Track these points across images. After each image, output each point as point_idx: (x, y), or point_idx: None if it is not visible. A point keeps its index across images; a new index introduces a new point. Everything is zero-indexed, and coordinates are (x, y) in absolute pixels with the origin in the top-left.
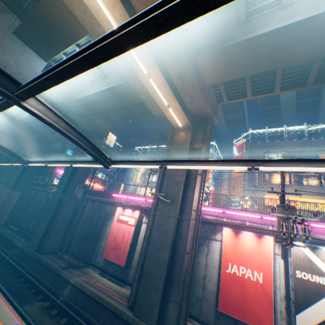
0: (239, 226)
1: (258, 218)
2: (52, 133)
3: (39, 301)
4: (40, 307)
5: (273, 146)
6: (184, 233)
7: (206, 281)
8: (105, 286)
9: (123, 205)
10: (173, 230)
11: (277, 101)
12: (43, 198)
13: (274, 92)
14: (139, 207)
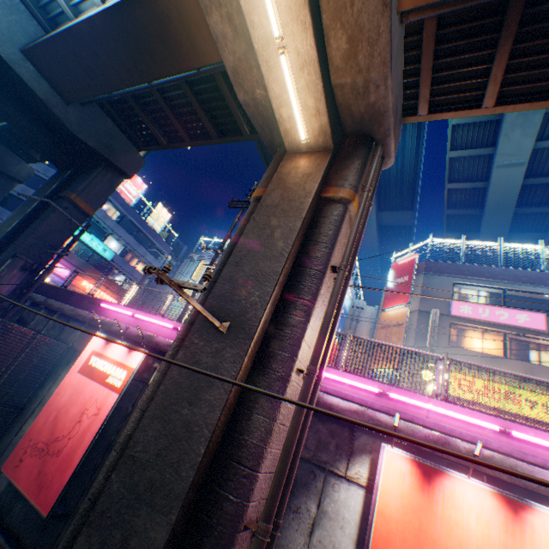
0: None
1: (492, 430)
2: (24, 160)
3: None
4: None
5: (474, 274)
6: (251, 449)
7: None
8: None
9: (114, 333)
10: (215, 431)
11: (478, 201)
12: None
13: None
14: (152, 344)
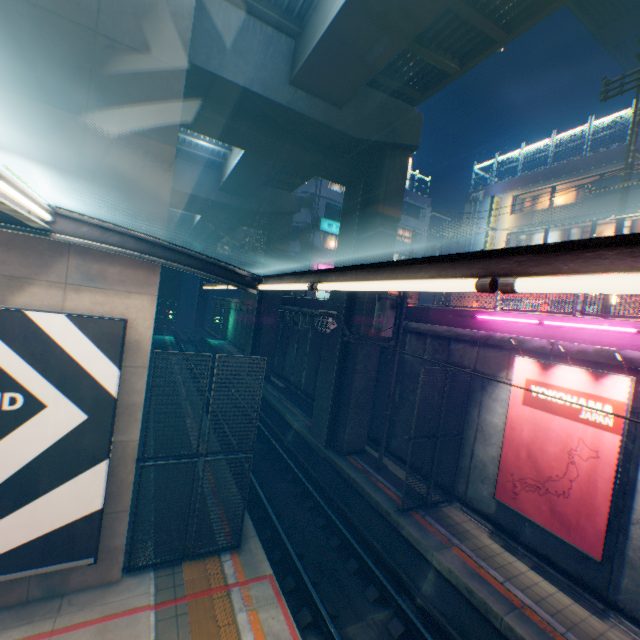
0: None
1: None
2: (286, 192)
3: (374, 609)
4: (384, 635)
5: None
6: None
7: None
8: (543, 609)
9: (527, 351)
10: None
11: None
12: (307, 329)
13: None
14: (617, 362)
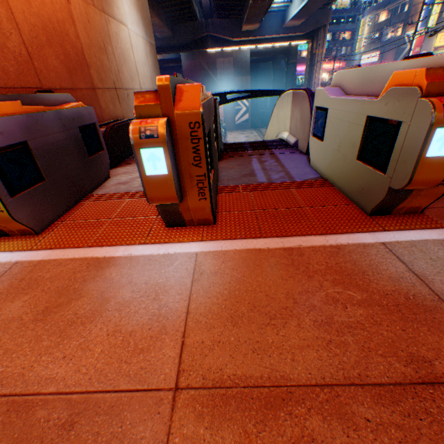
0: None
1: None
2: None
3: None
4: None
5: None
6: None
7: None
8: None
9: None
10: None
11: None
12: None
13: None
14: None
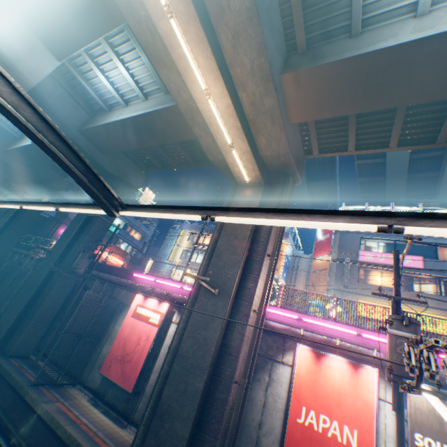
0: (331, 346)
1: (354, 334)
2: (62, 175)
3: None
4: None
5: None
6: (234, 348)
7: (263, 433)
8: (93, 424)
9: (146, 292)
10: (218, 341)
11: (381, 171)
12: (30, 269)
13: (388, 147)
14: (170, 298)
